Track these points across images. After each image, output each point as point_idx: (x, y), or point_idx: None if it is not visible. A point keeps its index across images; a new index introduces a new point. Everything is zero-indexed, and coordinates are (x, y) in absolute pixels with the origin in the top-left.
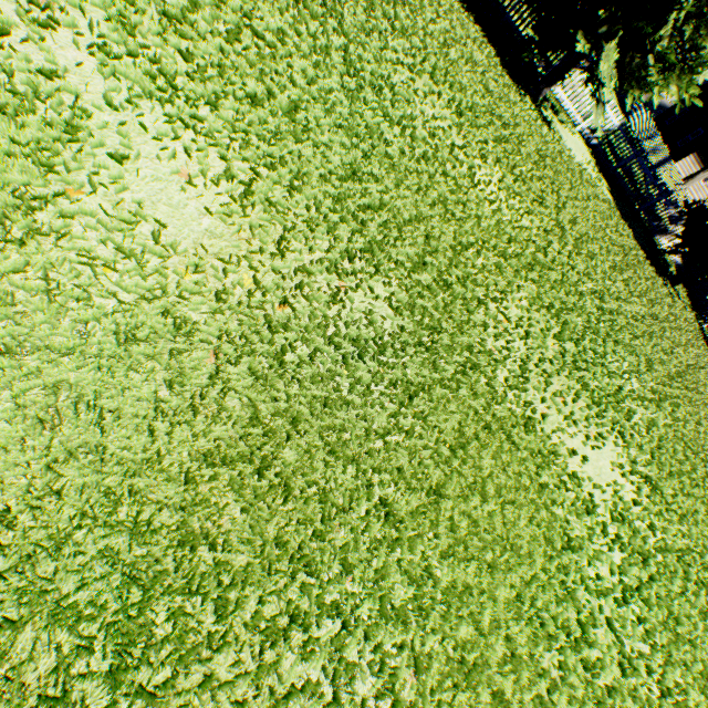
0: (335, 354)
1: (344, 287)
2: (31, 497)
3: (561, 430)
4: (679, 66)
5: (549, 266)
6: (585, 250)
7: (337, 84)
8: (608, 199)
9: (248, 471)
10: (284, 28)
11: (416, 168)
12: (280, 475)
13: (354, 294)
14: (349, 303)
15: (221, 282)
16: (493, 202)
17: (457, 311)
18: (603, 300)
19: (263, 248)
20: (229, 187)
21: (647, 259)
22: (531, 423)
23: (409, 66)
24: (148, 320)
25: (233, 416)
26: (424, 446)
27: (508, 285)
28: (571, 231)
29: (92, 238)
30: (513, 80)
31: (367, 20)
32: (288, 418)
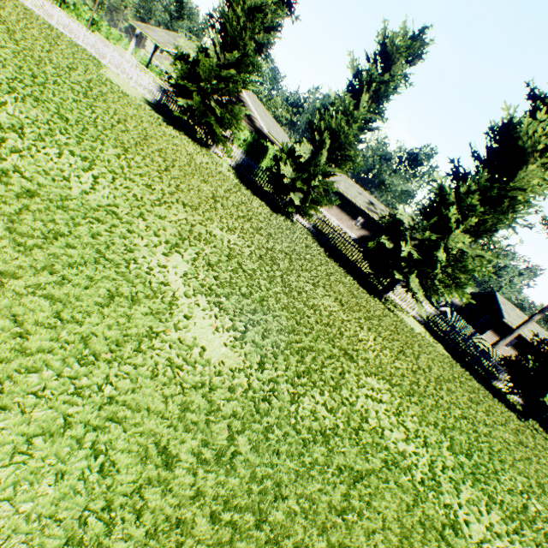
0: (298, 437)
1: (297, 392)
2: (124, 511)
3: (488, 541)
4: (453, 285)
5: (423, 393)
6: (445, 386)
7: (280, 290)
8: (447, 354)
9: (252, 521)
10: (255, 268)
11: (325, 329)
12: (273, 530)
13: (303, 398)
14: (301, 404)
15: (231, 382)
16: (374, 351)
17: (370, 417)
18: (474, 424)
19: (252, 365)
20: (235, 333)
21: (494, 397)
22: (457, 525)
23: (312, 283)
24: (196, 398)
25: (240, 473)
26: (374, 529)
27: (399, 404)
28: (430, 372)
29: (172, 353)
30: (365, 290)
31: (290, 265)
32: (274, 480)
